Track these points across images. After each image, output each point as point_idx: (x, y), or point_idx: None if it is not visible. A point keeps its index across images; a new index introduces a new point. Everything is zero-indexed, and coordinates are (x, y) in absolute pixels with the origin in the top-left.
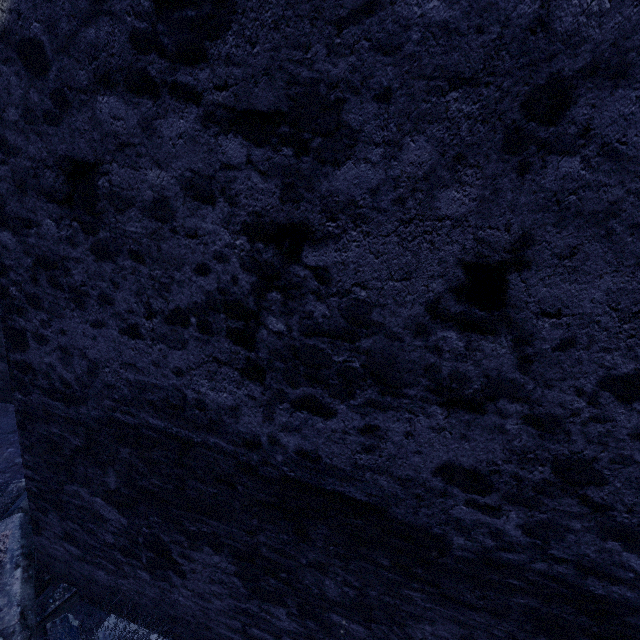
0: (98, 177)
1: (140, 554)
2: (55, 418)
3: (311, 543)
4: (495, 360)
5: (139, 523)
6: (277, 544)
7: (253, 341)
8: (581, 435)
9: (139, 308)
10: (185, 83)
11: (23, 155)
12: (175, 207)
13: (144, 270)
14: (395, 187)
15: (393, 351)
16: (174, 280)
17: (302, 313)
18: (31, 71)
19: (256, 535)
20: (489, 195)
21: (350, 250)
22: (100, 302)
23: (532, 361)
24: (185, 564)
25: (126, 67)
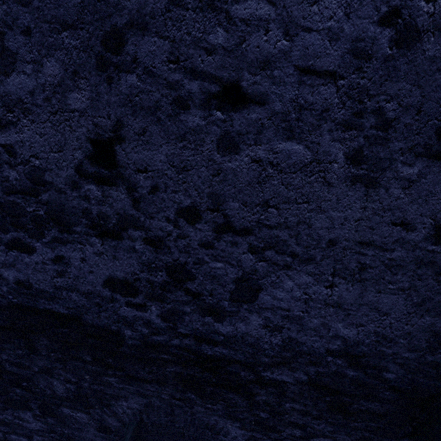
0: None
1: None
2: None
3: (38, 353)
4: (120, 203)
5: None
6: (16, 359)
7: None
8: (176, 248)
9: None
10: None
11: None
12: None
13: None
14: (44, 90)
15: (62, 201)
16: None
17: (2, 178)
18: None
19: None
20: (95, 96)
21: (24, 132)
22: None
23: (140, 202)
24: None
25: None
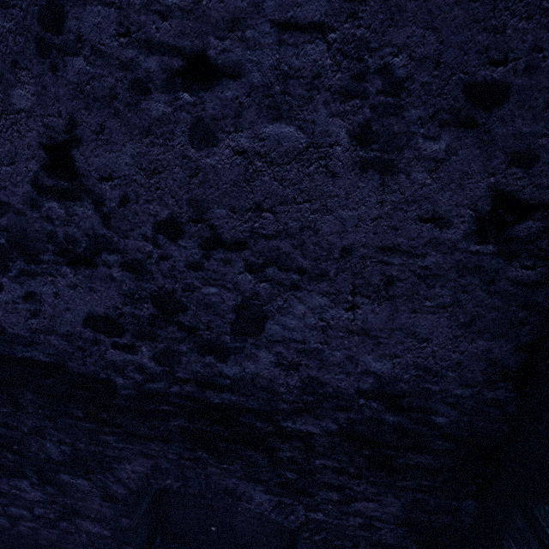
0: None
1: None
2: None
3: (25, 411)
4: (88, 221)
5: None
6: (1, 418)
7: None
8: (159, 273)
9: None
10: None
11: None
12: None
13: None
14: None
15: (23, 225)
16: None
17: None
18: None
19: None
20: (41, 90)
21: None
22: None
23: (110, 218)
24: None
25: None
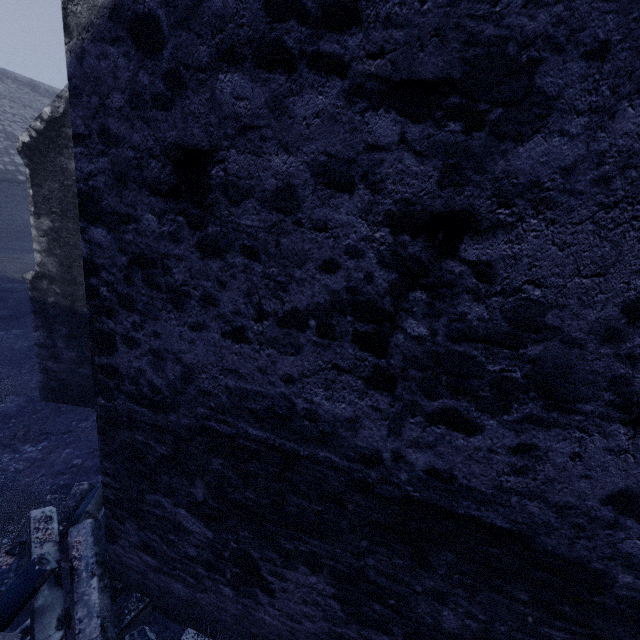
0: (212, 166)
1: (224, 569)
2: (140, 425)
3: (431, 570)
4: None
5: (227, 537)
6: (388, 568)
7: (385, 346)
8: None
9: (248, 309)
10: (329, 52)
11: (126, 145)
12: (302, 196)
13: (257, 268)
14: (598, 164)
15: (569, 360)
16: (293, 278)
17: (452, 315)
18: (142, 50)
19: (364, 557)
20: None
21: (525, 241)
22: (202, 303)
23: None
24: (275, 582)
25: (257, 38)
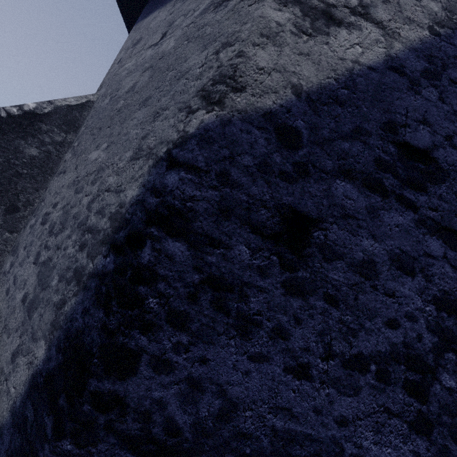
0: (315, 229)
1: None
2: None
3: None
4: None
5: None
6: None
7: (426, 394)
8: None
9: (317, 347)
10: (408, 197)
11: (242, 190)
12: (380, 270)
13: (335, 313)
14: None
15: None
16: (363, 327)
17: None
18: (282, 143)
19: None
20: None
21: None
22: (272, 334)
23: None
24: None
25: (366, 173)
